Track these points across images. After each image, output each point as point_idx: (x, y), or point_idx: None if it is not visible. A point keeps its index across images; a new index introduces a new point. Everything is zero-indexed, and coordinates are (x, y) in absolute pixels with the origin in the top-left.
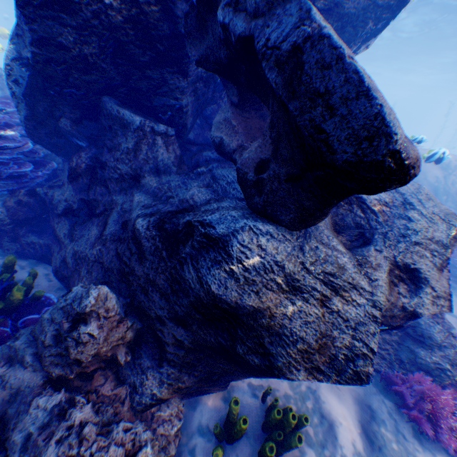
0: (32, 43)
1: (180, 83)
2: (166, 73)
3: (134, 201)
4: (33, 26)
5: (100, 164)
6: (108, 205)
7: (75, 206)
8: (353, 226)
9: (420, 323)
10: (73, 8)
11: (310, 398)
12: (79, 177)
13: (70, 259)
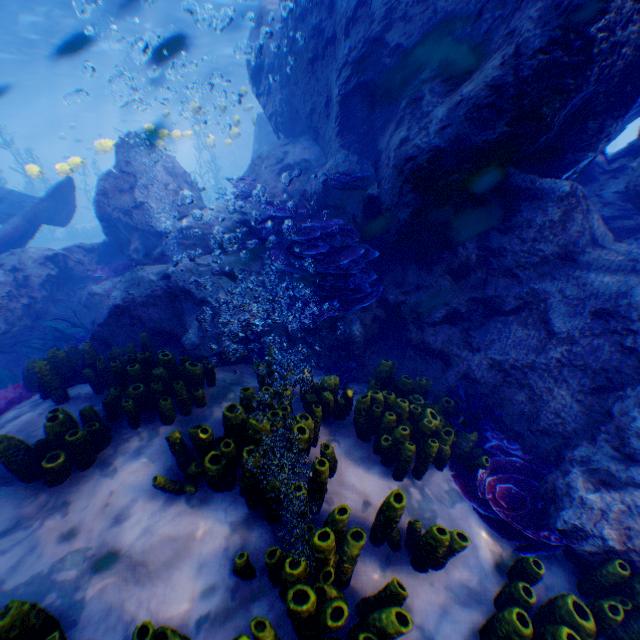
0: (506, 123)
1: (613, 128)
2: (609, 119)
3: (595, 283)
4: (522, 103)
5: (487, 251)
6: (526, 297)
7: (459, 307)
8: None
9: None
10: (585, 70)
11: None
12: (467, 271)
13: (482, 372)
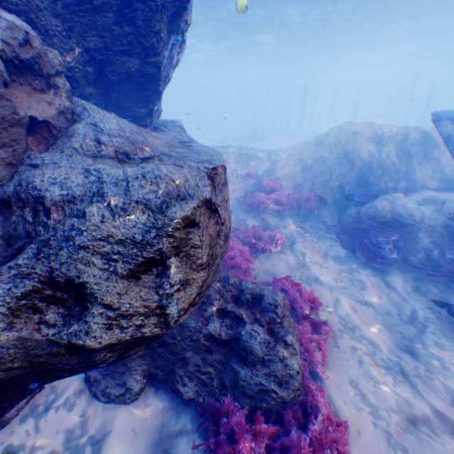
0: None
1: None
2: None
3: None
4: None
5: None
6: None
7: None
8: (25, 236)
9: (243, 334)
10: None
11: (87, 453)
12: None
13: None
